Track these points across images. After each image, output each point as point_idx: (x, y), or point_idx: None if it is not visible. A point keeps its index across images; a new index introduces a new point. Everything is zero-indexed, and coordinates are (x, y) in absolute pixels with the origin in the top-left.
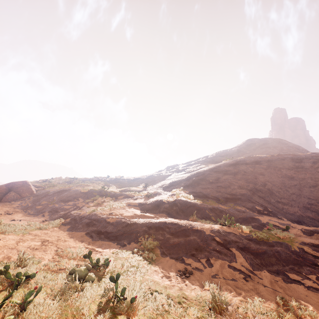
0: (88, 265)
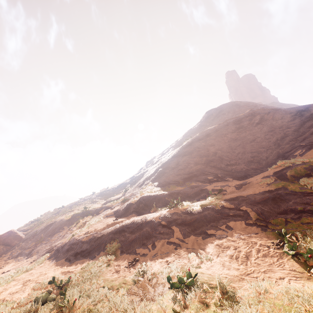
0: (48, 289)
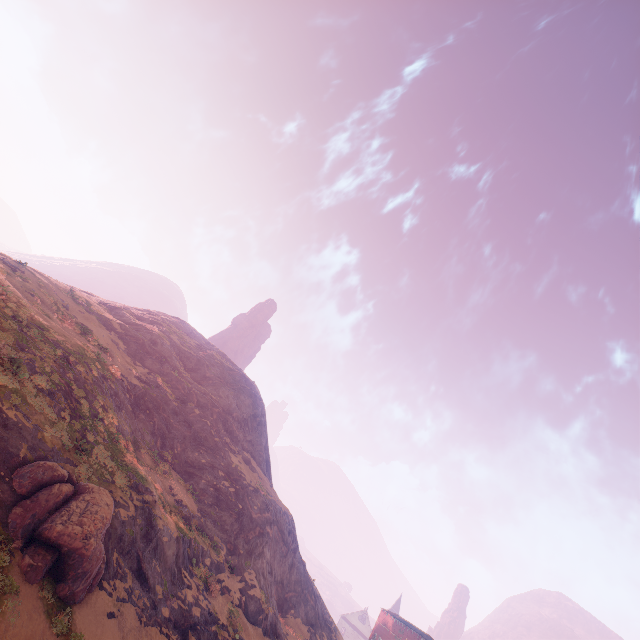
0: None
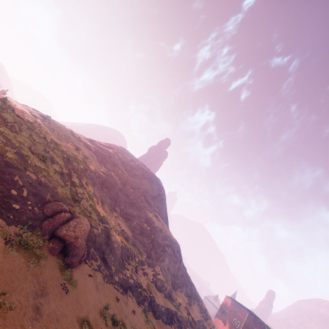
0: None
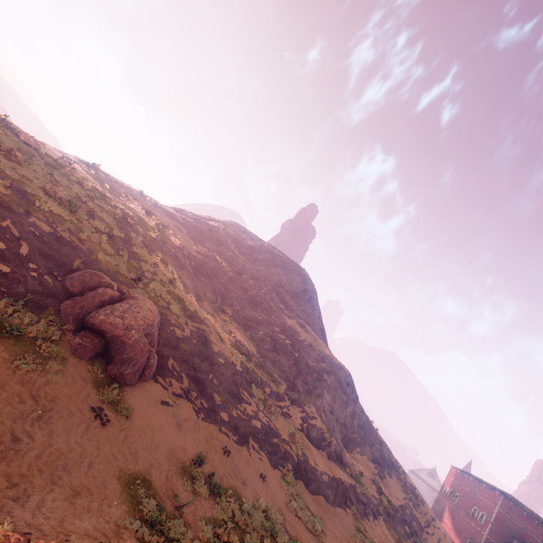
0: None
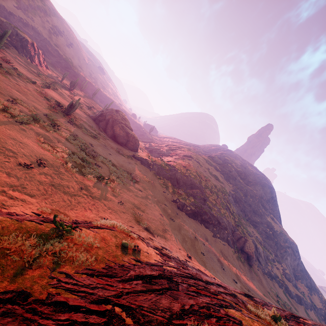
0: None
